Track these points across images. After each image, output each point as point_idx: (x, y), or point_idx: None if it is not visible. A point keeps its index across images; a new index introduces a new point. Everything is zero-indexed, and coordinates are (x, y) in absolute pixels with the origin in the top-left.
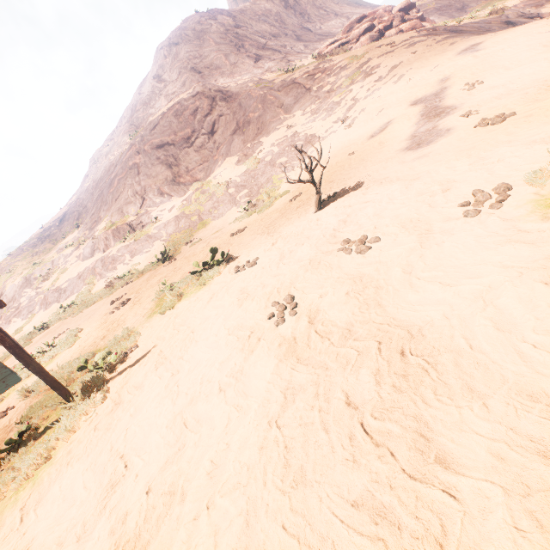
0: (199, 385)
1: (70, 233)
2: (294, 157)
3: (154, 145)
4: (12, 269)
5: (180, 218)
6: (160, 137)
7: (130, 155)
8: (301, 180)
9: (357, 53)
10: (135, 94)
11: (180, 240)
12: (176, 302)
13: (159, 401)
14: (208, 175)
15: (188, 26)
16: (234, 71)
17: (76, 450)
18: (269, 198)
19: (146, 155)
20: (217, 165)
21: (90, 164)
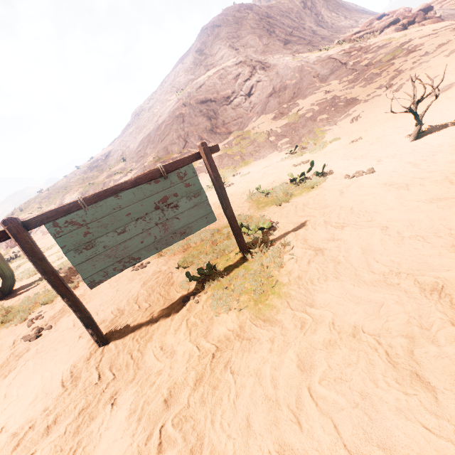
0: (450, 230)
1: (115, 165)
2: (335, 115)
3: (198, 100)
4: (68, 187)
5: (223, 157)
6: (204, 95)
7: (177, 107)
8: (410, 108)
9: (393, 36)
10: (176, 65)
11: (224, 173)
12: (289, 198)
13: (396, 242)
14: (241, 129)
15: (229, 13)
16: (265, 50)
17: (310, 276)
18: (315, 144)
19: (191, 108)
20: (252, 121)
21: (132, 116)
